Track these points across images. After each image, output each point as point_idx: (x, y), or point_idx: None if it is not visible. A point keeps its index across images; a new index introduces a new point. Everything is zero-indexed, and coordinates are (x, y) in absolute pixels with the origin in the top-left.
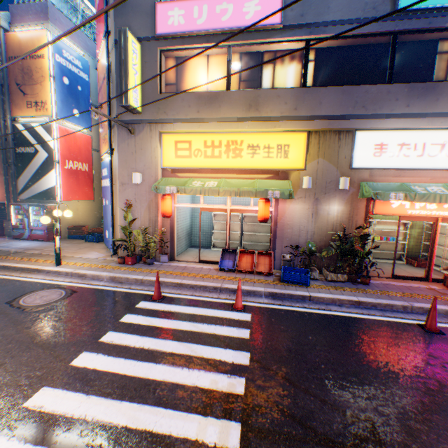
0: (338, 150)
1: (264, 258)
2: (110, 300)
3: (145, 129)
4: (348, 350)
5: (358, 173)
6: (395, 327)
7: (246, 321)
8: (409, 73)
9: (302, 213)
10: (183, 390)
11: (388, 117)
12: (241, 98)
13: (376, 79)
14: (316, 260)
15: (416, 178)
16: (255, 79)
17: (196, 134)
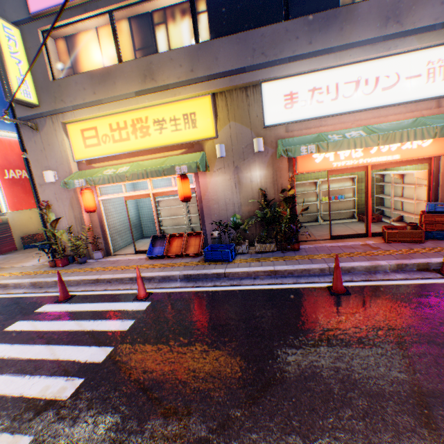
0: (249, 109)
1: (195, 239)
2: (14, 308)
3: (48, 123)
4: (227, 329)
5: (274, 131)
6: (300, 294)
7: (139, 311)
8: (313, 4)
9: (225, 186)
10: (3, 404)
11: (292, 60)
12: (134, 69)
13: (278, 19)
14: (248, 233)
15: (337, 126)
16: (151, 45)
17: (99, 118)
